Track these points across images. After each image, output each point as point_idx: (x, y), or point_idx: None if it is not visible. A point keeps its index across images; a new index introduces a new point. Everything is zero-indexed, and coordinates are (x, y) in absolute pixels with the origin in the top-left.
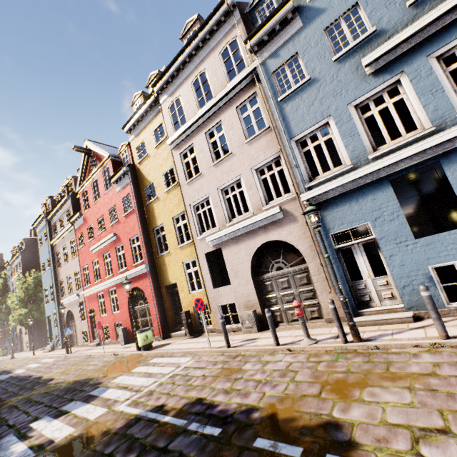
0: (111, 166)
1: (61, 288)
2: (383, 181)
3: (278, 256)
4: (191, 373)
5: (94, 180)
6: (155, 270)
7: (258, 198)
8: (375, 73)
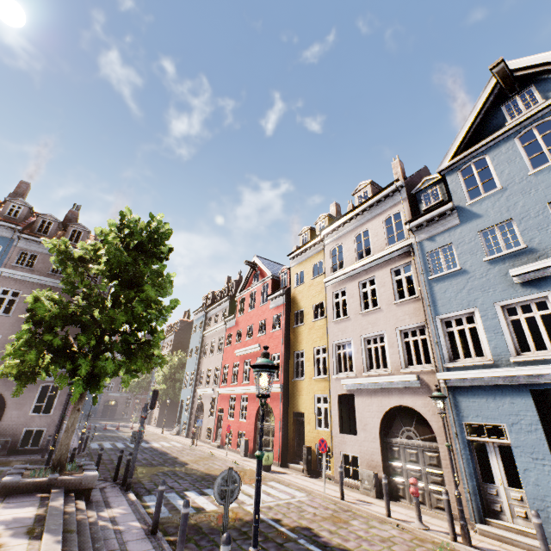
0: (271, 284)
1: (200, 377)
2: (522, 387)
3: (410, 424)
4: (304, 507)
5: (253, 291)
6: (287, 393)
7: (398, 359)
8: (523, 284)
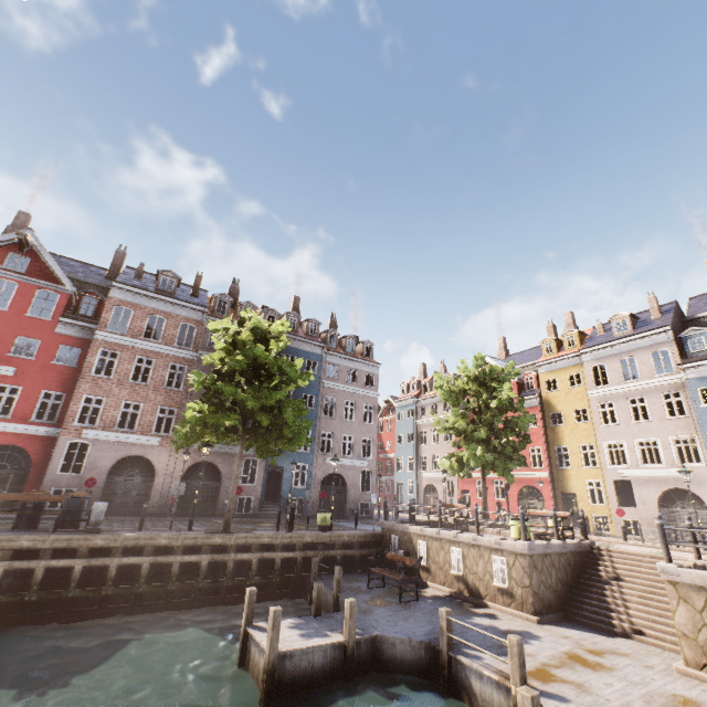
0: (516, 386)
1: (420, 462)
2: None
3: (683, 499)
4: None
5: None
6: (552, 478)
7: (672, 458)
8: None
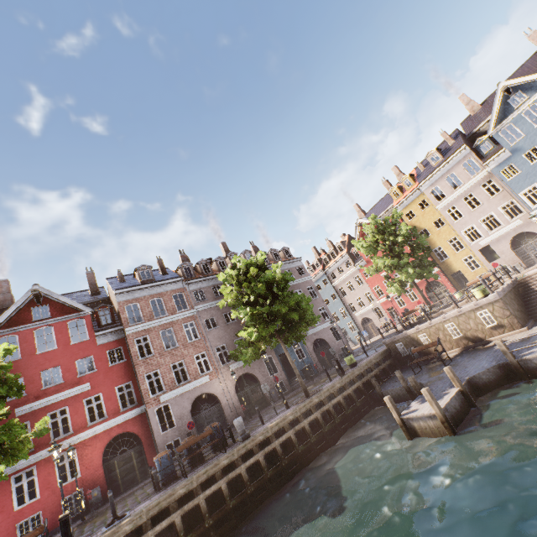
0: None
1: (349, 308)
2: None
3: (523, 239)
4: None
5: None
6: (441, 269)
7: (505, 219)
8: None
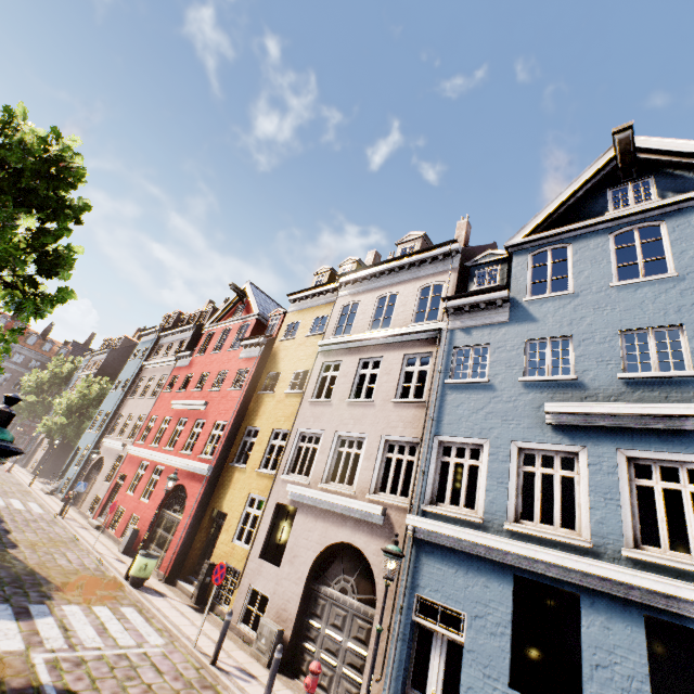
0: (253, 325)
1: (115, 423)
2: (506, 568)
3: (352, 572)
4: (142, 670)
5: (228, 327)
6: (216, 480)
7: (369, 478)
8: (556, 427)
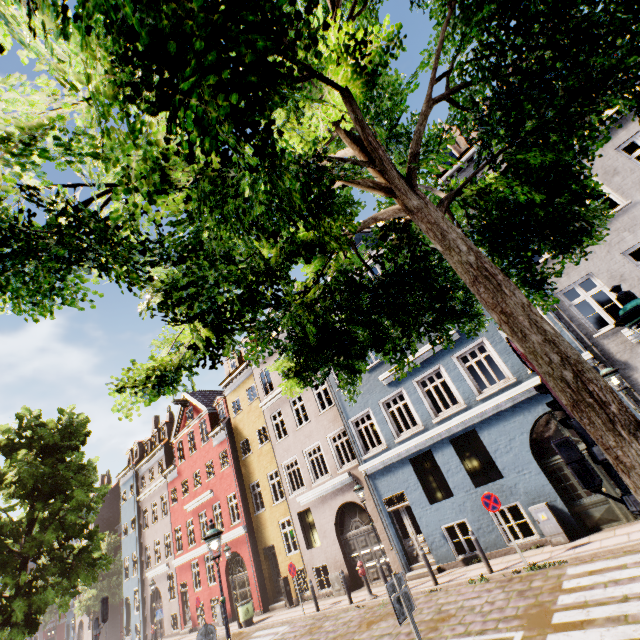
0: (208, 419)
1: (146, 557)
2: (405, 459)
3: (355, 515)
4: (286, 636)
5: (190, 430)
6: (252, 531)
7: (334, 463)
8: (389, 385)
